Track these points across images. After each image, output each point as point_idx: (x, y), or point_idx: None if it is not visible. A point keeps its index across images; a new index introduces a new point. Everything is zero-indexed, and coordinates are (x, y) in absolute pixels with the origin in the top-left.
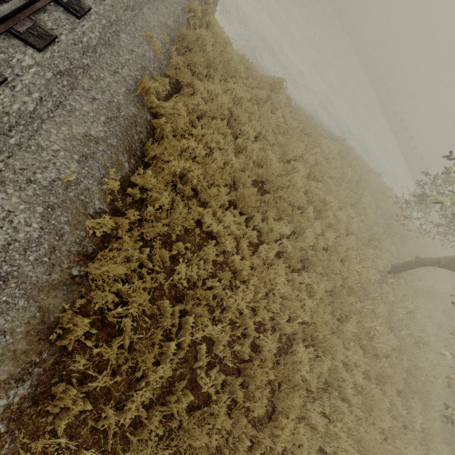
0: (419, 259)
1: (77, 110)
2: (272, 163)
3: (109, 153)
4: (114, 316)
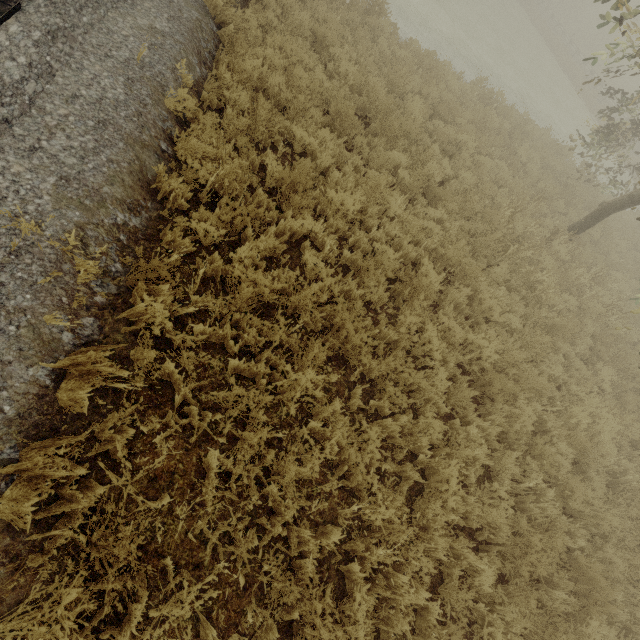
0: (605, 205)
1: (138, 5)
2: (374, 84)
3: (178, 48)
4: (207, 192)
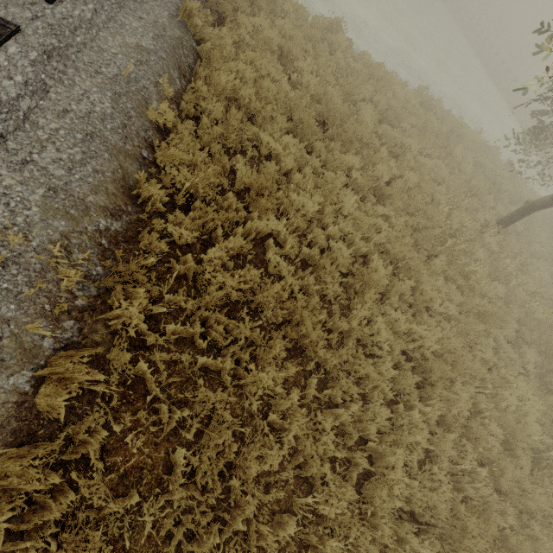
0: (530, 203)
1: (127, 25)
2: (332, 95)
3: (161, 64)
4: (183, 195)
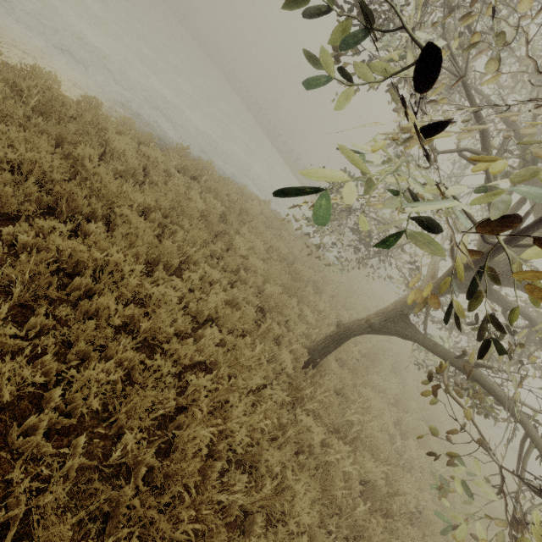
0: (343, 327)
1: None
2: None
3: None
4: None
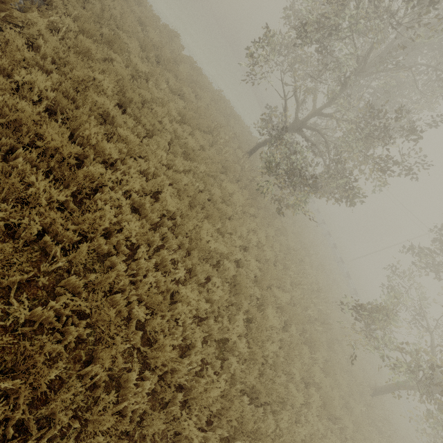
0: (258, 143)
1: None
2: (164, 48)
3: None
4: (71, 18)
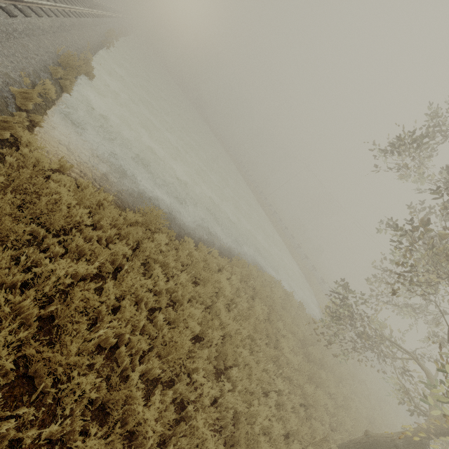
0: (372, 439)
1: None
2: None
3: None
4: None
